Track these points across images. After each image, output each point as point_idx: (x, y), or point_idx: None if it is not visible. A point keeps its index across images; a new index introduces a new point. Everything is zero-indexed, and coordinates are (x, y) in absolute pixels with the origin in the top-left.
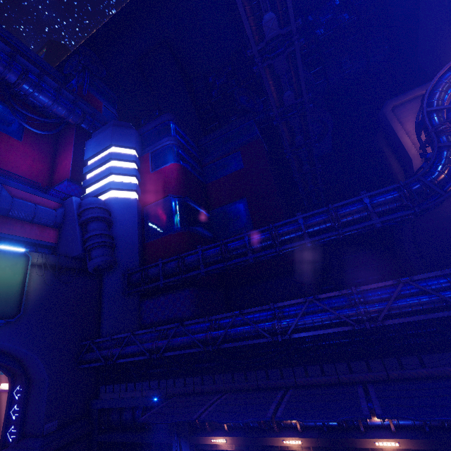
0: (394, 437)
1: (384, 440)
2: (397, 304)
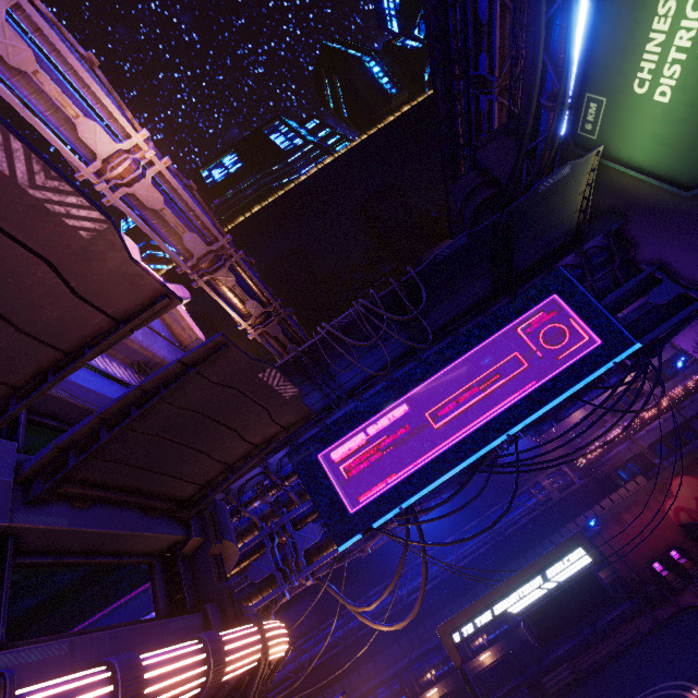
0: (488, 649)
1: (483, 654)
2: (460, 551)
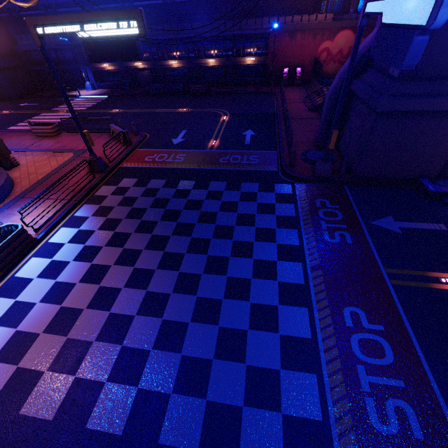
0: (177, 60)
1: (173, 61)
2: None
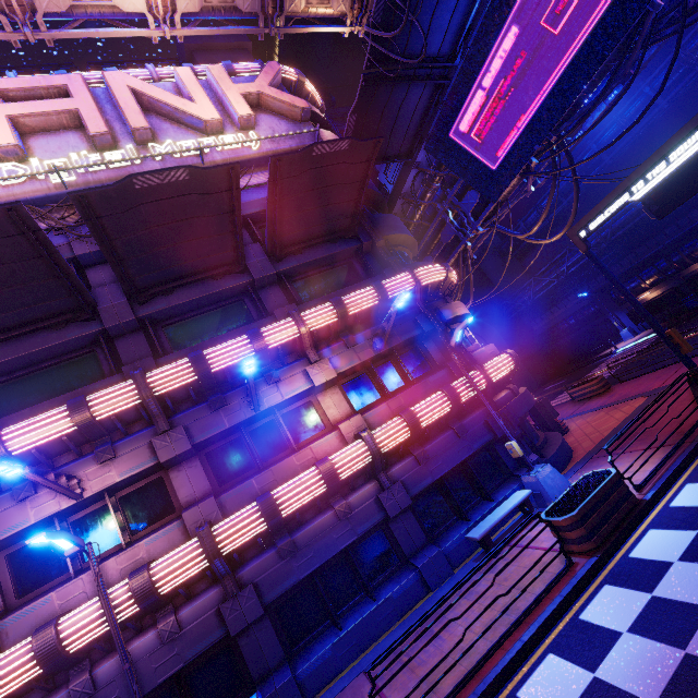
0: None
1: None
2: None
